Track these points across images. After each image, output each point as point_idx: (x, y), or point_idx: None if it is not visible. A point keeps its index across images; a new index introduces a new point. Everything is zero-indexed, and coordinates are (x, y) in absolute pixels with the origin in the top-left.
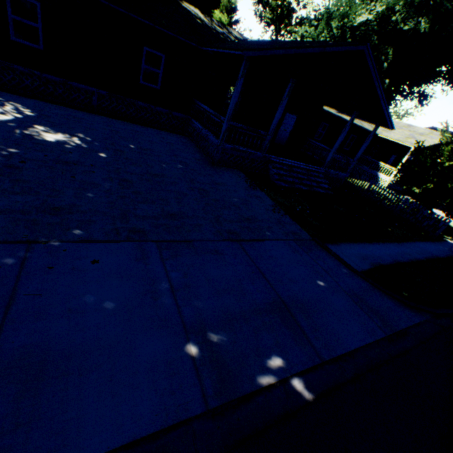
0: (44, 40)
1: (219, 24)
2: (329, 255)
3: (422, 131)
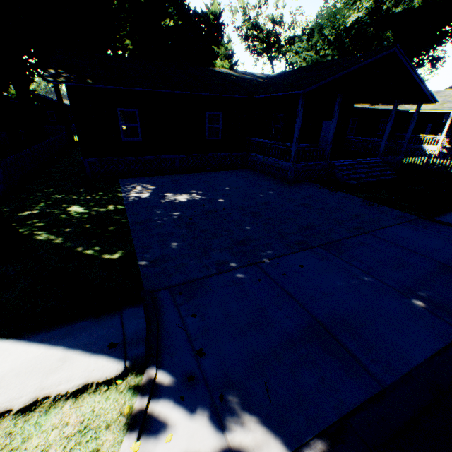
0: (141, 133)
1: (244, 73)
2: (445, 226)
3: None
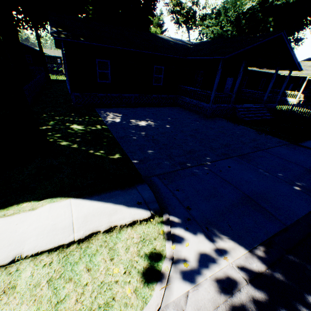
0: (111, 78)
1: (177, 39)
2: (305, 148)
3: (309, 64)
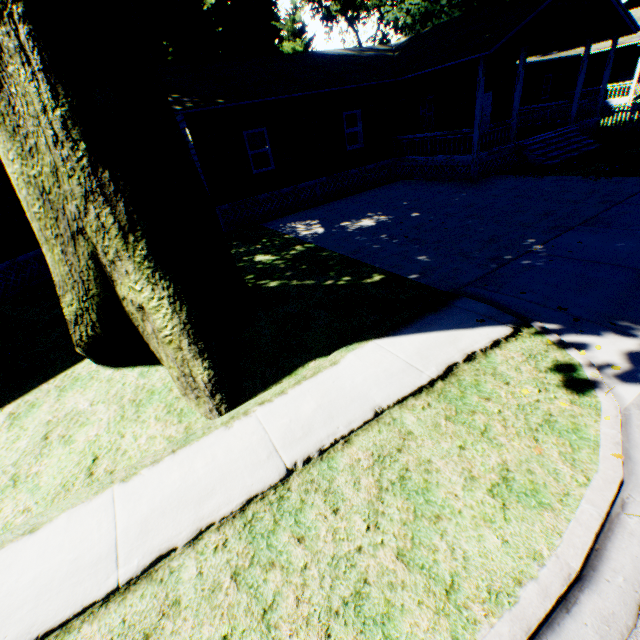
0: (273, 159)
1: (362, 49)
2: None
3: None
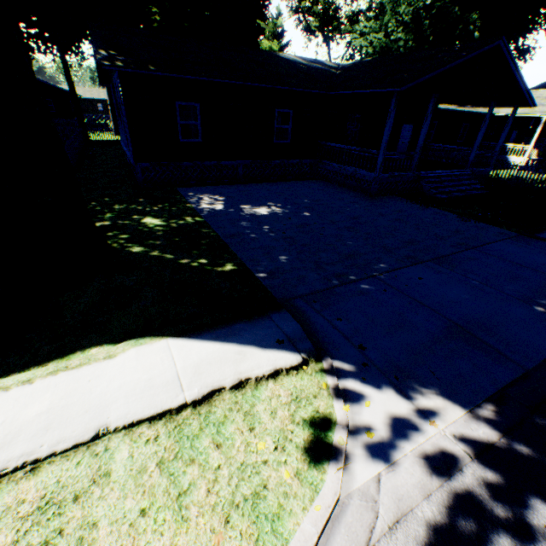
0: (202, 133)
1: (312, 60)
2: None
3: None
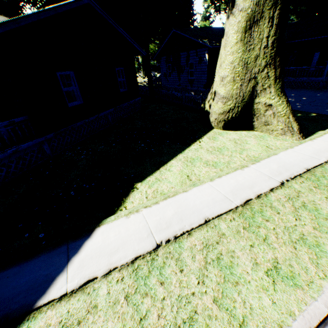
0: None
1: None
2: None
3: None
